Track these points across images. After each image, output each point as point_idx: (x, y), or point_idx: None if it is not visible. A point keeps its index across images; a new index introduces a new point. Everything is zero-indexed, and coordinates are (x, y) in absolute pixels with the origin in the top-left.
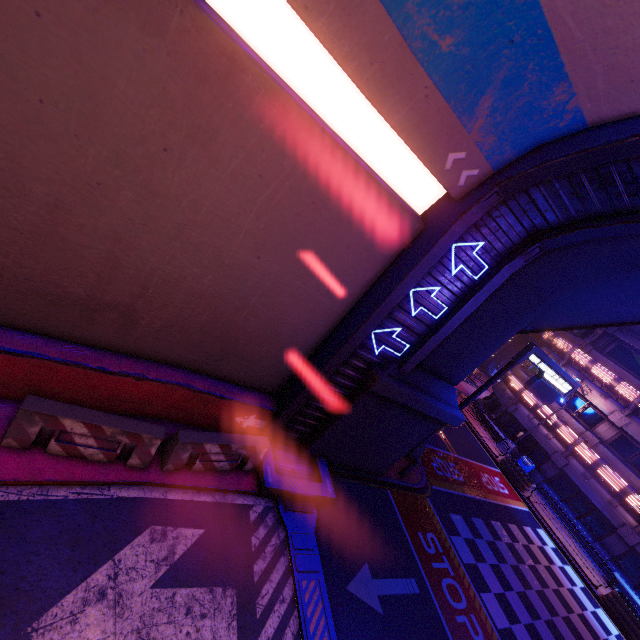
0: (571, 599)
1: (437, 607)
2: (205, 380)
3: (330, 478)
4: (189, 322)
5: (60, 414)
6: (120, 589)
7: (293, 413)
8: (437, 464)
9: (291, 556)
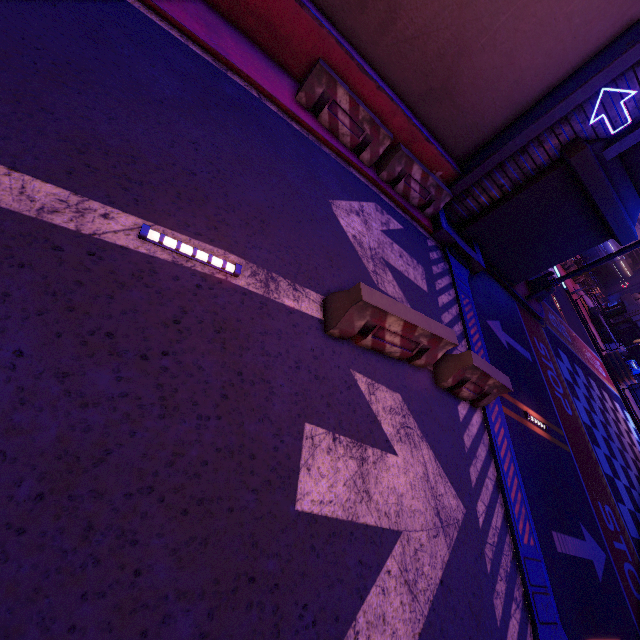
0: None
1: (543, 377)
2: (416, 119)
3: (481, 256)
4: (433, 37)
5: (338, 82)
6: (366, 219)
7: (477, 178)
8: (552, 318)
9: (454, 279)
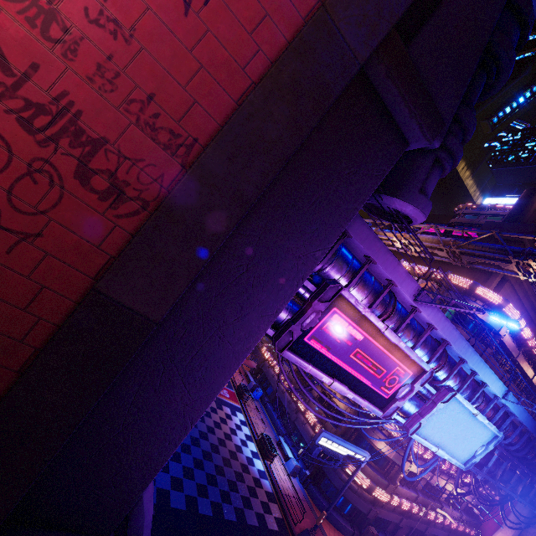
0: (227, 429)
1: None
2: None
3: None
4: None
5: None
6: None
7: None
8: None
9: None
